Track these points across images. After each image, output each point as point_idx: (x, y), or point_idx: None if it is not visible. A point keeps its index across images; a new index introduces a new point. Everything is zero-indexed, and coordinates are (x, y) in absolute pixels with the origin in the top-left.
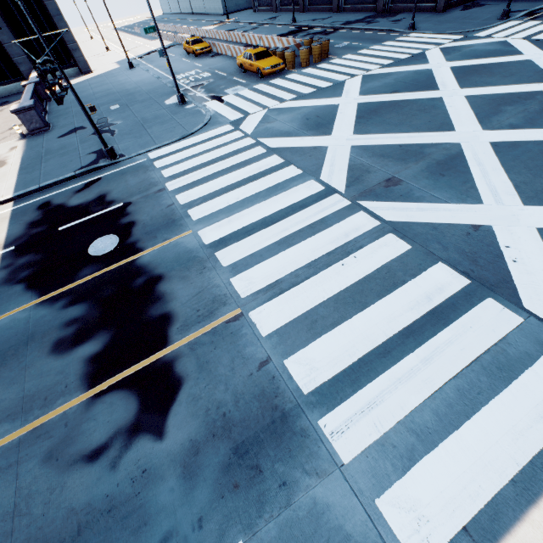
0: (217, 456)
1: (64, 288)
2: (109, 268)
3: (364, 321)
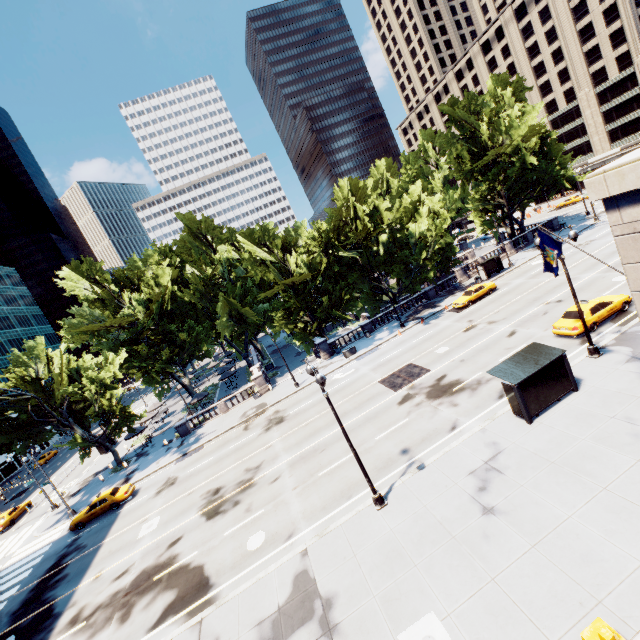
0: (59, 552)
1: (43, 608)
2: (20, 622)
3: (1, 589)
